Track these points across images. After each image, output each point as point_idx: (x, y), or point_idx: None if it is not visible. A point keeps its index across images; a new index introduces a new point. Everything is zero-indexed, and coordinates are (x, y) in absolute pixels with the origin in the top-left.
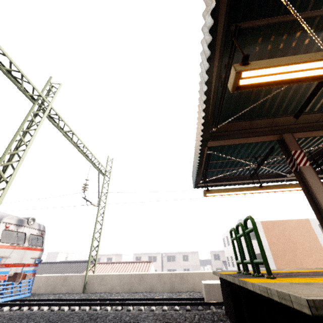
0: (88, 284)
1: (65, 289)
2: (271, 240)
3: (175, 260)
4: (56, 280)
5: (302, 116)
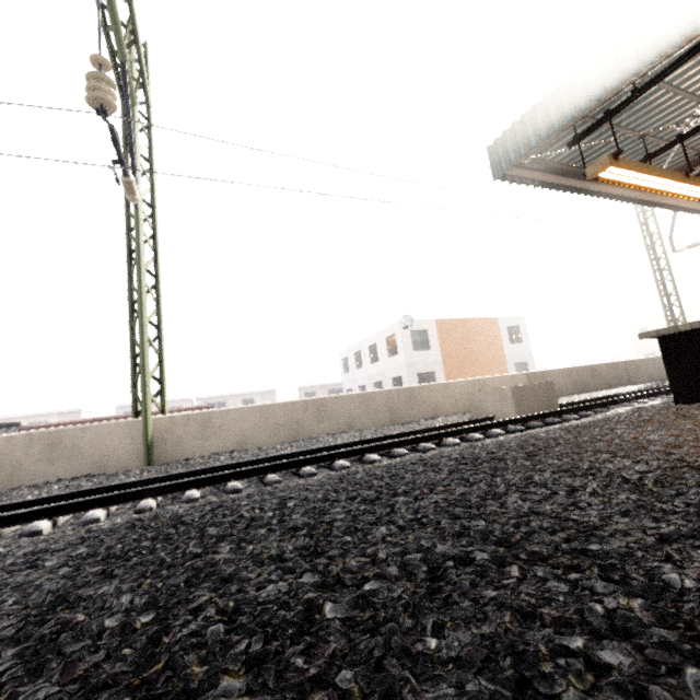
0: (157, 444)
1: (65, 470)
2: (447, 351)
3: None
4: (9, 452)
5: None
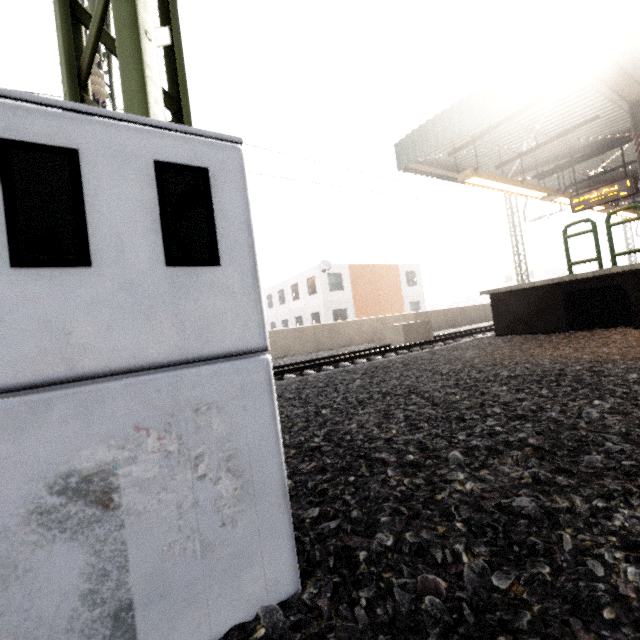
0: None
1: None
2: (357, 292)
3: None
4: None
5: None
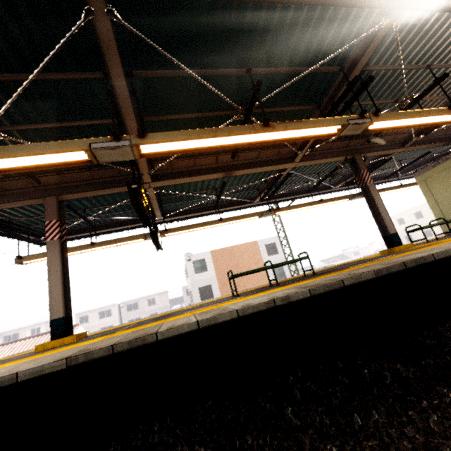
0: None
1: None
2: (219, 270)
3: (139, 308)
4: None
5: (66, 175)
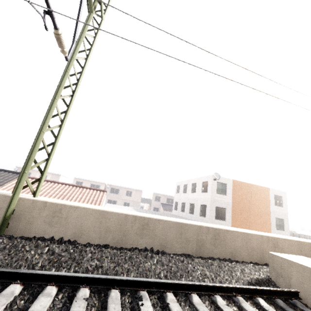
0: (15, 218)
1: None
2: (235, 199)
3: (118, 193)
4: None
5: None
